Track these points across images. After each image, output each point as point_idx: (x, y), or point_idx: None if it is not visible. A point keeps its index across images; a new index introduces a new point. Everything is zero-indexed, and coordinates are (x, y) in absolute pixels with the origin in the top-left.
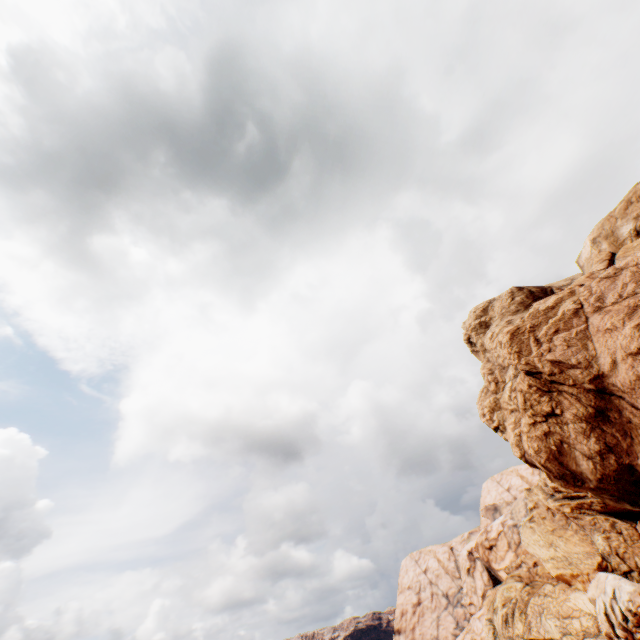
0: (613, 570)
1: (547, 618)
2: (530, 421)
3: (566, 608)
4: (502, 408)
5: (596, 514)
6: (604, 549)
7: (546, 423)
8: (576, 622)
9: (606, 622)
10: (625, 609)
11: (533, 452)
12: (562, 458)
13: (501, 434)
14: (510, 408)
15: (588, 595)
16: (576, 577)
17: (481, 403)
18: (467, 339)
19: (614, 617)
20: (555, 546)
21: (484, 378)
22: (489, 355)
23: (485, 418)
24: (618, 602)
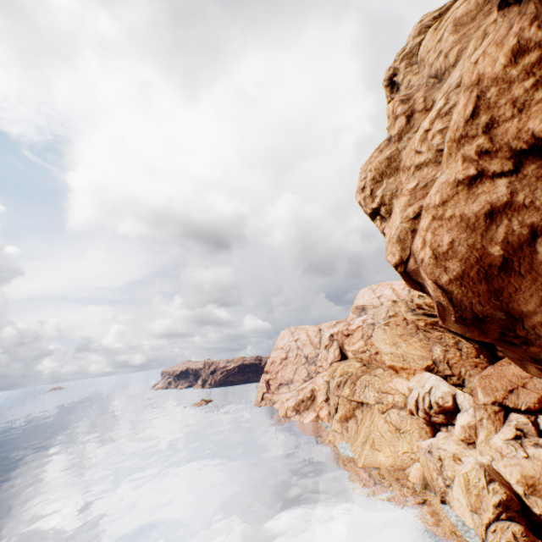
0: (437, 372)
1: (370, 390)
2: (463, 175)
3: (387, 387)
4: (401, 170)
5: (446, 332)
6: (438, 357)
7: (512, 179)
8: (390, 397)
9: (414, 406)
10: (434, 402)
11: (432, 256)
12: (507, 281)
13: (380, 224)
14: (418, 162)
15: (408, 385)
16: (404, 370)
17: (367, 168)
18: (389, 78)
19: (422, 404)
20: (398, 346)
21: (390, 118)
22: (417, 78)
23: (363, 194)
24: (431, 396)
